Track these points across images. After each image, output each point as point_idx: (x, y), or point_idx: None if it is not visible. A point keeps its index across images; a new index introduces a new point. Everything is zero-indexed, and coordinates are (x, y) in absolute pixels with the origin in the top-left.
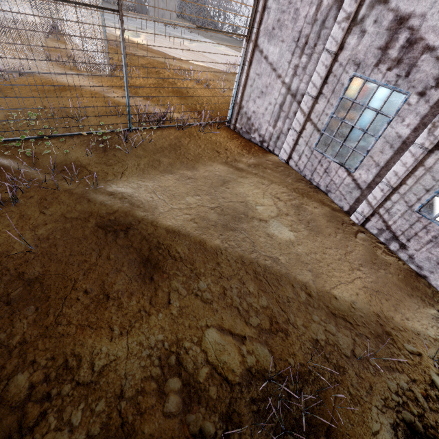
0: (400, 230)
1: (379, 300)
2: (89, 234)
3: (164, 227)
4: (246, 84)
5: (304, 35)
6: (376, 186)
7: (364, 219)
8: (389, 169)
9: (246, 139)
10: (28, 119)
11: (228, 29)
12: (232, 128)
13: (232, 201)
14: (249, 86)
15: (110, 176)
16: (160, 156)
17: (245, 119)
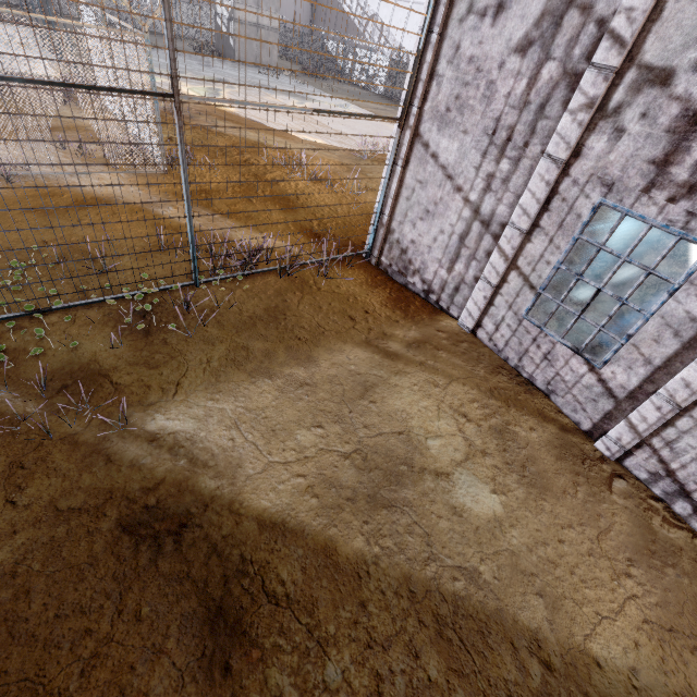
0: (694, 481)
1: (679, 655)
2: (102, 552)
3: (254, 515)
4: (399, 195)
5: (504, 125)
6: (646, 400)
7: (622, 451)
8: (671, 372)
9: (399, 284)
10: (3, 287)
11: (359, 77)
12: (374, 263)
13: (382, 432)
14: (404, 199)
15: (154, 394)
16: (248, 338)
17: (398, 252)
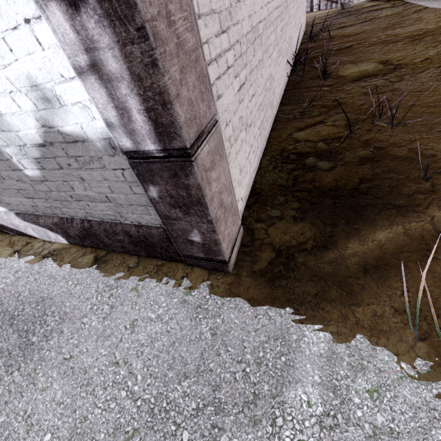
0: None
1: None
2: None
3: None
4: None
5: None
6: None
7: (318, 6)
8: None
9: None
10: None
11: None
12: None
13: None
14: None
15: None
16: None
17: None
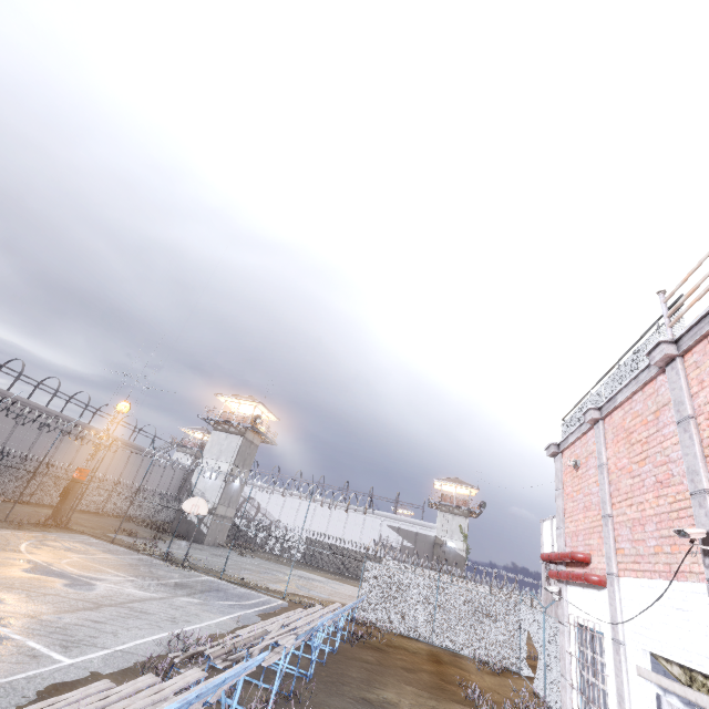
0: None
1: None
2: None
3: None
4: None
5: None
6: None
7: None
8: None
9: None
10: None
11: (273, 547)
12: None
13: None
14: None
15: None
16: None
17: None
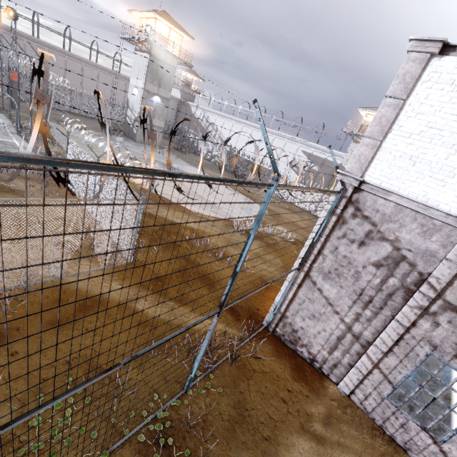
0: None
1: None
2: None
3: None
4: (293, 300)
5: (367, 294)
6: None
7: None
8: None
9: (290, 349)
10: None
11: (206, 154)
12: (271, 331)
13: None
14: (296, 303)
15: None
16: (236, 449)
17: (290, 329)
